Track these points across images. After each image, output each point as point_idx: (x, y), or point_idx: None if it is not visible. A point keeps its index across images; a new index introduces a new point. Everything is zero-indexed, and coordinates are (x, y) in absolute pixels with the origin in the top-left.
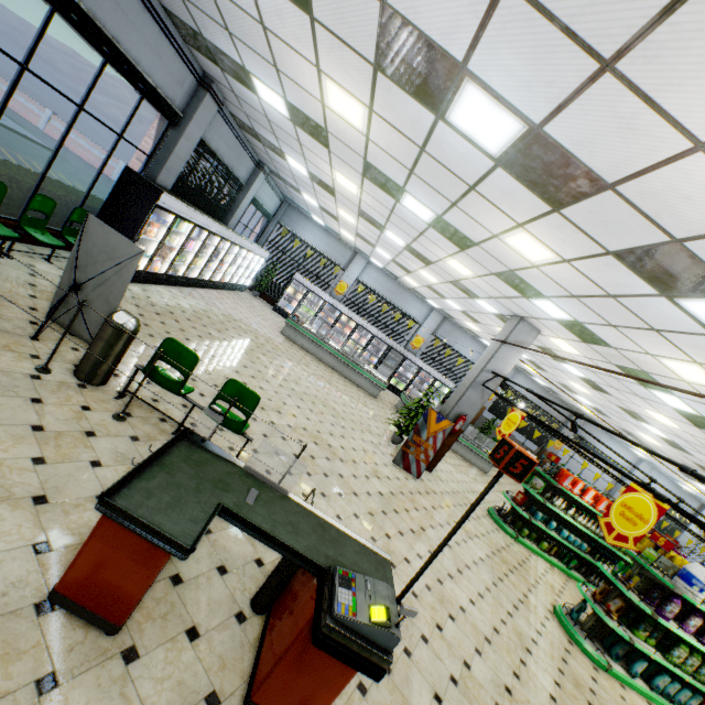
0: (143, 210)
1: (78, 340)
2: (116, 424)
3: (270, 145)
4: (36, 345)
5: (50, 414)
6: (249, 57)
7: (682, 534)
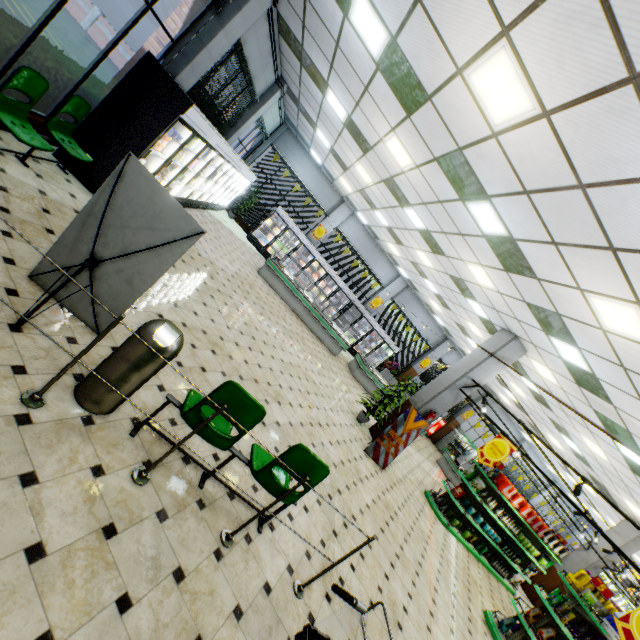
0: (161, 120)
1: (74, 320)
2: (137, 493)
3: (312, 70)
4: (19, 341)
5: (50, 507)
6: None
7: (532, 499)
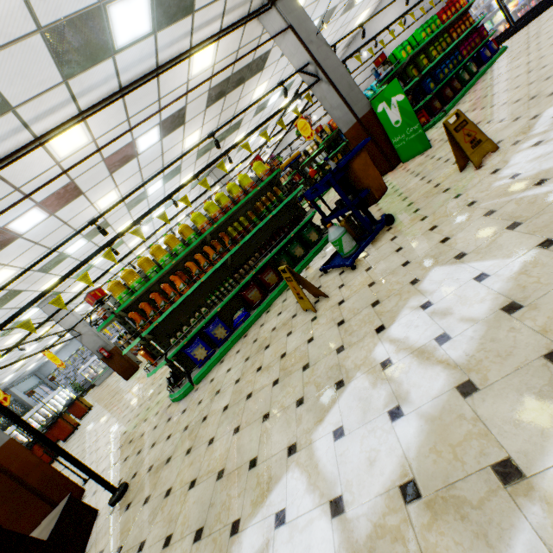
0: None
1: None
2: None
3: None
4: None
5: None
6: None
7: None
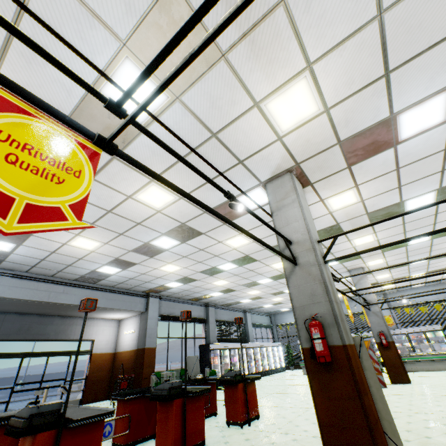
0: (208, 354)
1: None
2: None
3: (235, 303)
4: None
5: None
6: (204, 292)
7: None
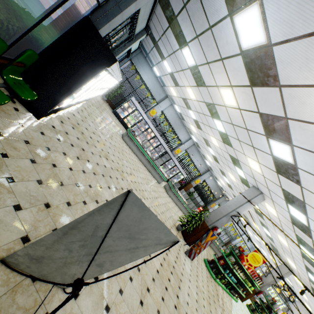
0: (91, 69)
1: (43, 287)
2: None
3: (178, 32)
4: None
5: None
6: None
7: (234, 241)
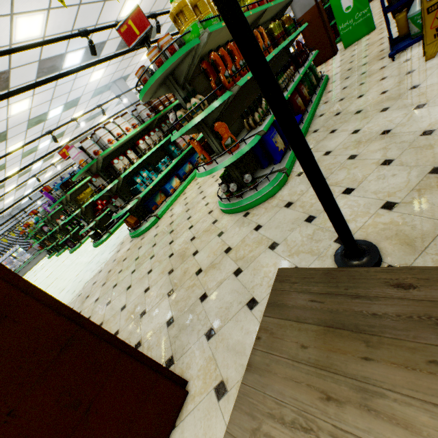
0: None
1: None
2: None
3: None
4: None
5: None
6: None
7: None
